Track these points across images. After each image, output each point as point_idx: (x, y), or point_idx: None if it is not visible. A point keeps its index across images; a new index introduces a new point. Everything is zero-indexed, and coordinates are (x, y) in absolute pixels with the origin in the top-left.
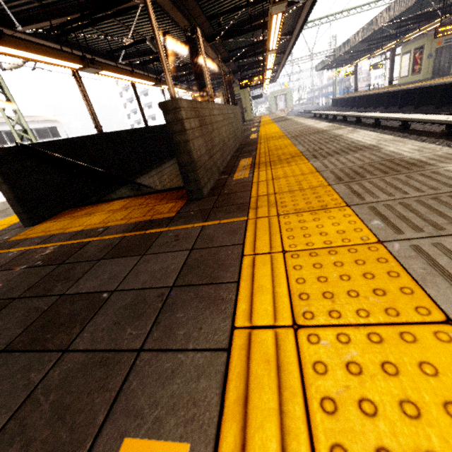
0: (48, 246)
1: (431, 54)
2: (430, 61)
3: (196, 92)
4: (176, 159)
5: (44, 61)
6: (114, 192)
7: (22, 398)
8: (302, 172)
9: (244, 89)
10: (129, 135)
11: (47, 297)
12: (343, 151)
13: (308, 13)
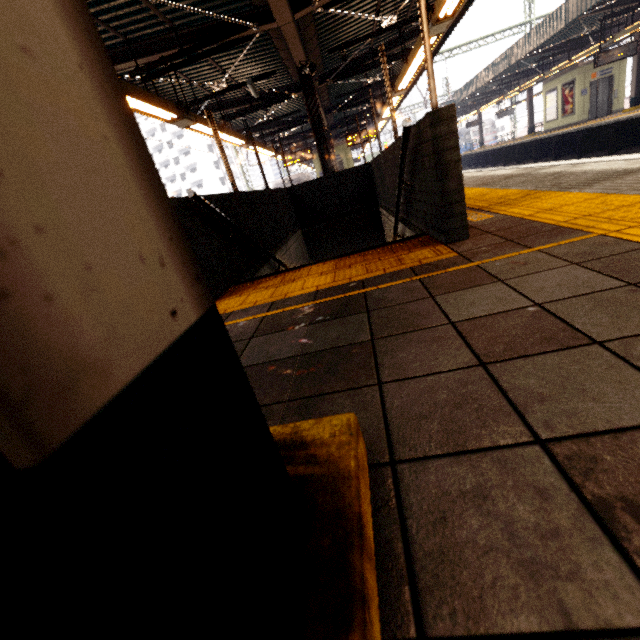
0: (295, 308)
1: (586, 90)
2: (585, 99)
3: (289, 155)
4: (440, 186)
5: (136, 109)
6: (260, 270)
7: (636, 374)
8: (585, 198)
9: (346, 149)
10: (259, 198)
11: (429, 329)
12: (606, 178)
13: (440, 43)
